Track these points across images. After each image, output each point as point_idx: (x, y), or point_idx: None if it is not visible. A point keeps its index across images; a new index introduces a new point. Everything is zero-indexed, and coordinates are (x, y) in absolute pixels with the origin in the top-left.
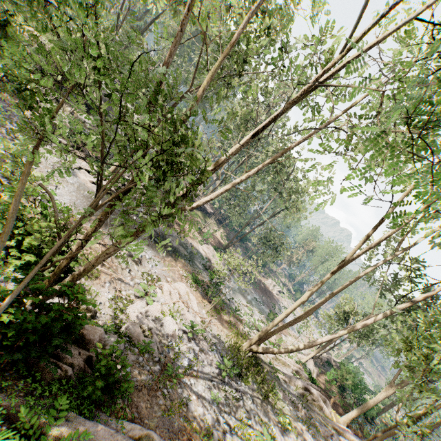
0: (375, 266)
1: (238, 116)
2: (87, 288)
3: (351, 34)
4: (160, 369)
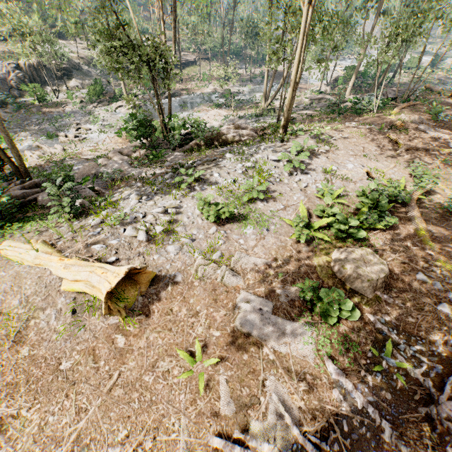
0: None
1: None
2: None
3: None
4: None
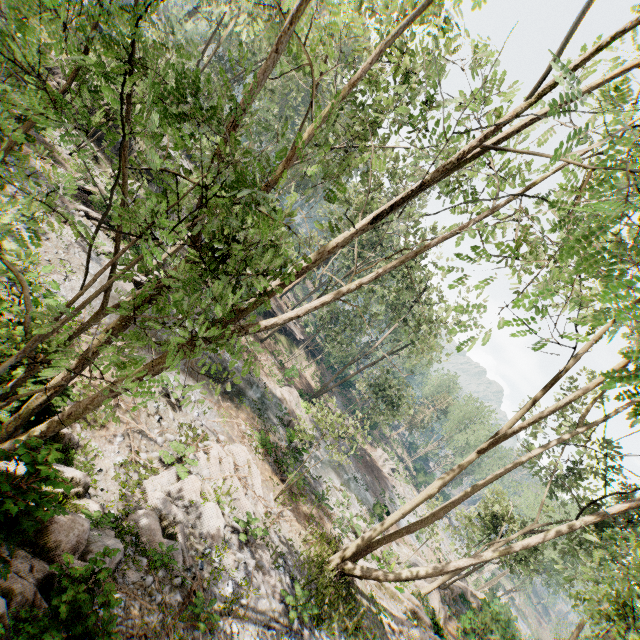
0: (546, 446)
1: (352, 205)
2: (83, 443)
3: (546, 71)
4: (180, 601)
